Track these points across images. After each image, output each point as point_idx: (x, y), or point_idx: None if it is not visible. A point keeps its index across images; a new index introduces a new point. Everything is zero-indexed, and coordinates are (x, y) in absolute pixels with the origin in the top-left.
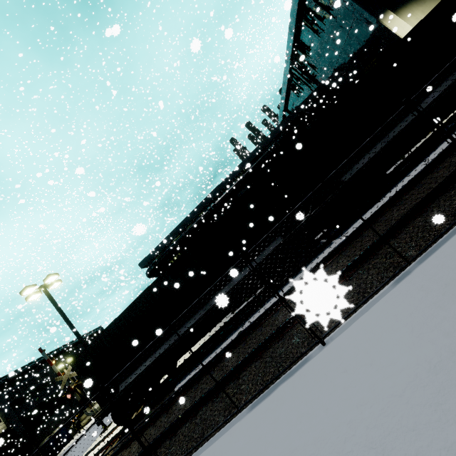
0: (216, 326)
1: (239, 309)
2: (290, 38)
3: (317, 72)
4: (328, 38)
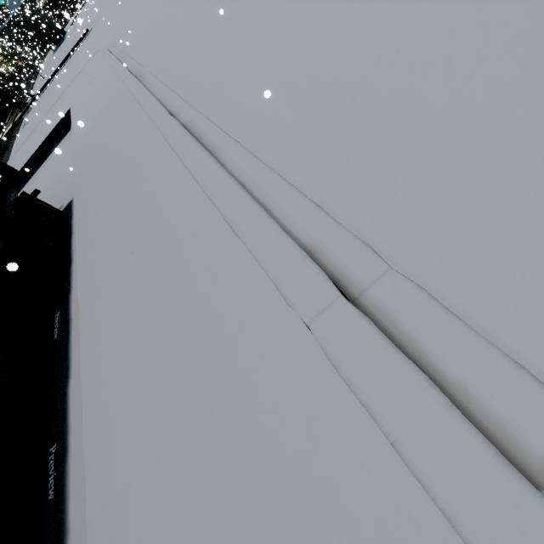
0: None
1: None
2: None
3: None
4: None
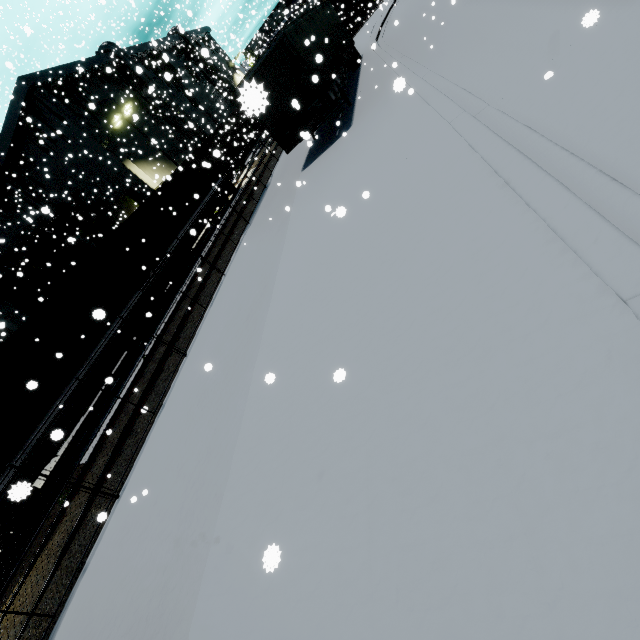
0: (37, 481)
1: (77, 427)
2: (4, 143)
3: (48, 191)
4: (63, 161)
